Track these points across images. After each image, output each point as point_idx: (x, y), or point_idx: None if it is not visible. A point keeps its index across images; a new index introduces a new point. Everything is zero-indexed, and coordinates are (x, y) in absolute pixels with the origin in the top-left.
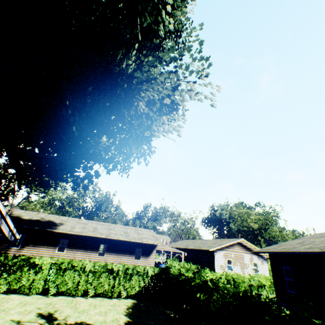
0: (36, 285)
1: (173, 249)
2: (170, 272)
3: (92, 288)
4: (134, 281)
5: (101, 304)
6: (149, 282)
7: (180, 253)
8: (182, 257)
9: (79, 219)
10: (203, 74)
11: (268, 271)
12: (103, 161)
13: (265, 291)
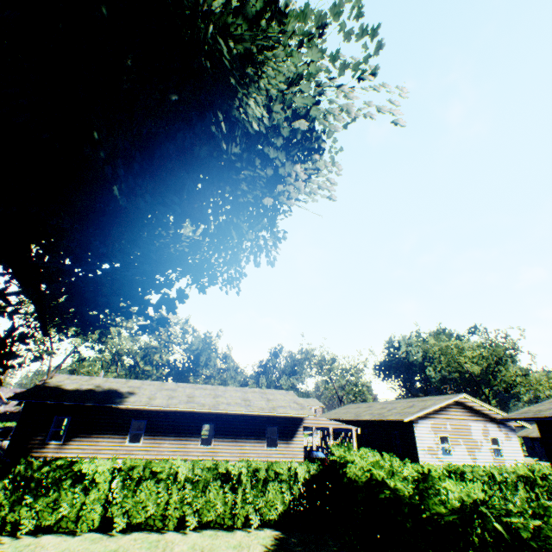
0: (87, 514)
1: (335, 423)
2: (343, 474)
3: (193, 512)
4: (272, 494)
5: (214, 547)
6: (302, 494)
7: (348, 430)
8: (353, 437)
9: (162, 383)
10: (367, 70)
11: (521, 453)
12: (191, 269)
13: (533, 494)
